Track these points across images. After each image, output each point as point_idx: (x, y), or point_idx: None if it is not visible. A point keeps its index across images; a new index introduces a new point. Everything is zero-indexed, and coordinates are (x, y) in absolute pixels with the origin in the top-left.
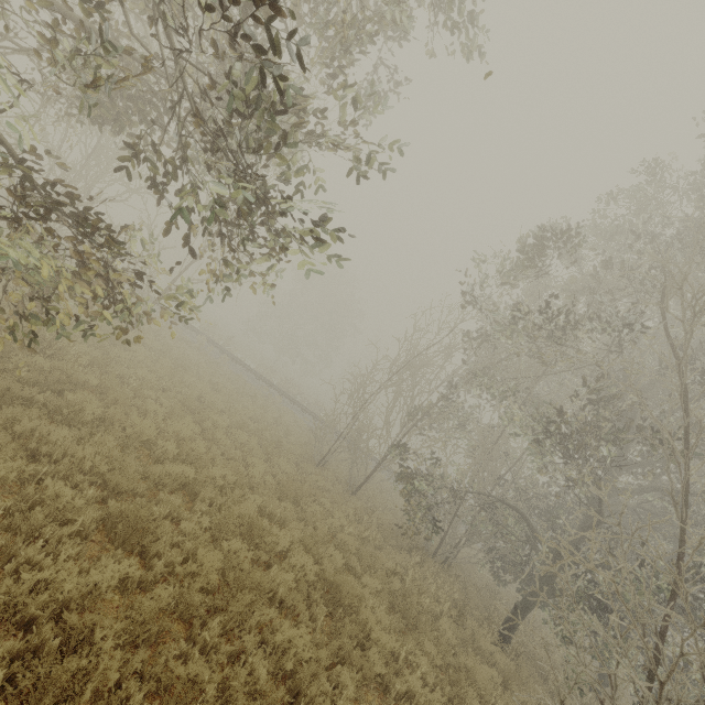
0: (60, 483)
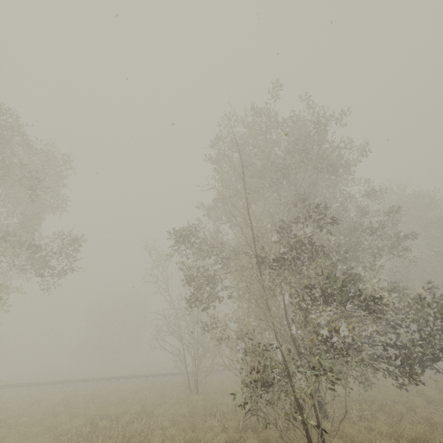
0: (420, 401)
